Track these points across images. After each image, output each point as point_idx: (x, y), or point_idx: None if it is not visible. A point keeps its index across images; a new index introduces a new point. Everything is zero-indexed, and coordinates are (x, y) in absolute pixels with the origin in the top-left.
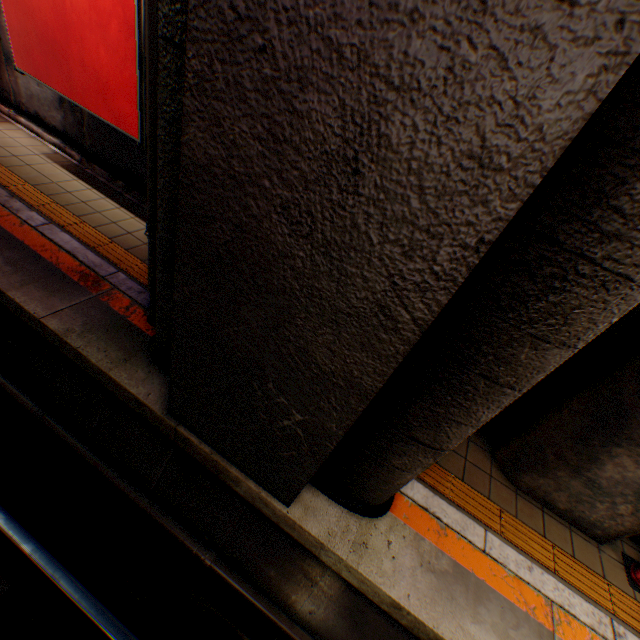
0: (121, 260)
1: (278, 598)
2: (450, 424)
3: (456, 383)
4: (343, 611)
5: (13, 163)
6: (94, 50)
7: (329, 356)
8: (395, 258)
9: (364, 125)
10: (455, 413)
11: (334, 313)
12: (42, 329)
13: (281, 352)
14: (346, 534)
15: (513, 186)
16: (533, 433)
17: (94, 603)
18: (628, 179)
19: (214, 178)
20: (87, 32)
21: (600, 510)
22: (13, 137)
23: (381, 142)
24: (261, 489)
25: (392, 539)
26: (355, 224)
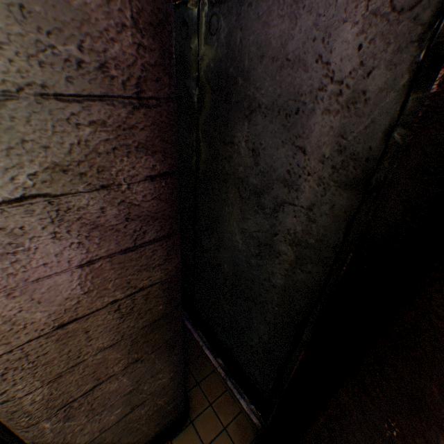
0: None
1: None
2: None
3: None
4: None
5: None
6: None
7: None
8: None
9: None
10: None
11: None
12: None
13: None
14: None
15: None
16: None
17: None
18: None
19: None
20: None
21: None
22: None
23: None
24: None
25: None
26: None
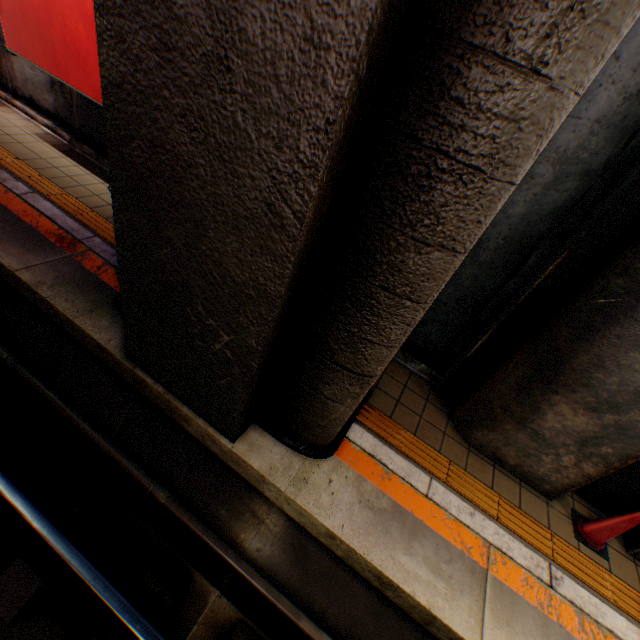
0: (99, 227)
1: (229, 537)
2: (365, 345)
3: (362, 298)
4: (287, 548)
5: (5, 140)
6: (74, 27)
7: (239, 266)
8: (270, 152)
9: (227, 23)
10: (367, 332)
11: (236, 219)
12: (17, 283)
13: (203, 270)
14: (288, 470)
15: (340, 63)
16: (484, 389)
17: (47, 524)
18: (461, 69)
19: (128, 96)
20: (67, 10)
21: (546, 463)
22: (8, 119)
23: (242, 37)
24: (209, 426)
25: (334, 478)
26: (236, 123)
